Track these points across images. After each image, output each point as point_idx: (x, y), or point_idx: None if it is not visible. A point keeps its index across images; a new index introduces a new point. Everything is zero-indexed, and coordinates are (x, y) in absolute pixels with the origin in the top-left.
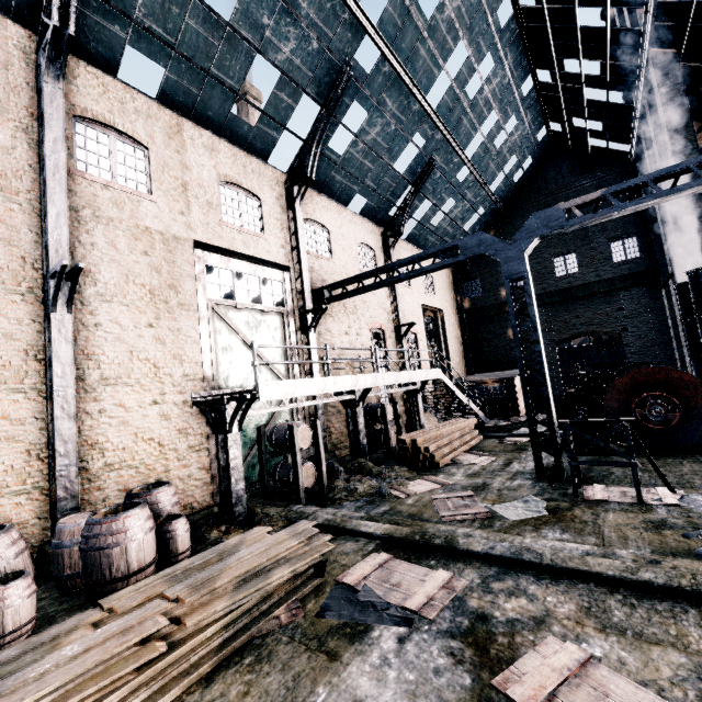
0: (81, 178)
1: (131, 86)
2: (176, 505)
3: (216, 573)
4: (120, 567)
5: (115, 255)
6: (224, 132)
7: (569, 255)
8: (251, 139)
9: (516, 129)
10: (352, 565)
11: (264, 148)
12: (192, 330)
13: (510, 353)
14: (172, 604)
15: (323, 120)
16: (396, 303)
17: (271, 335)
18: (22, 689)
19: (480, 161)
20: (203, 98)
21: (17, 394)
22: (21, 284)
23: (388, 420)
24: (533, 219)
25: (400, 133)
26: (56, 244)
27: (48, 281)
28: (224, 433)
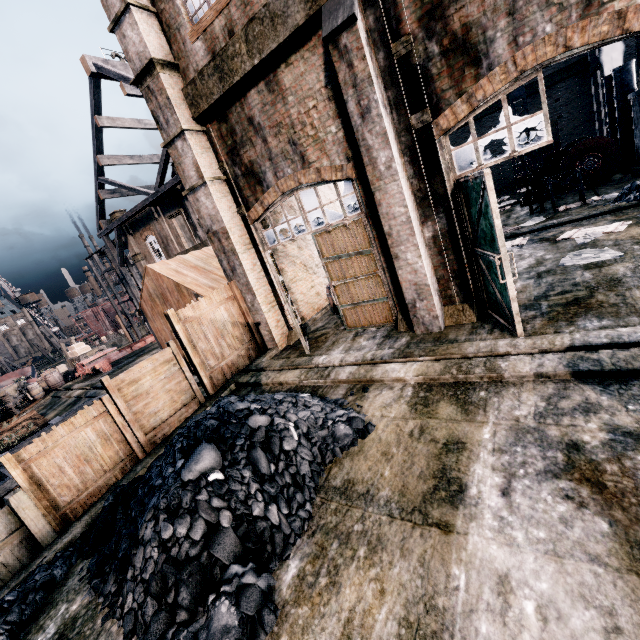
0: None
1: None
2: None
3: None
4: None
5: None
6: None
7: None
8: None
9: None
10: None
11: None
12: None
13: None
14: None
15: None
16: None
17: None
18: None
19: None
20: None
21: None
22: None
23: None
24: None
25: None
26: None
27: None
28: None
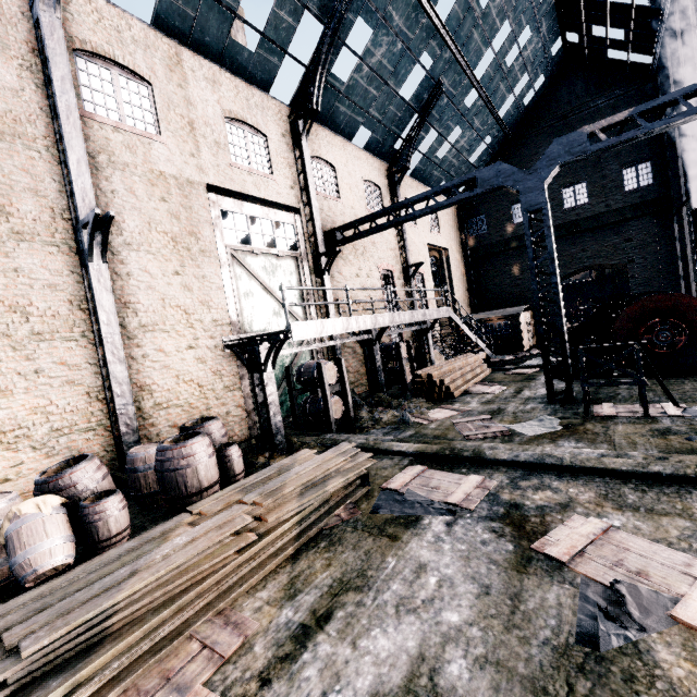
0: (91, 120)
1: (124, 10)
2: (225, 435)
3: (280, 484)
4: (193, 484)
5: (135, 202)
6: (223, 60)
7: (579, 184)
8: (252, 68)
9: (529, 43)
10: (392, 476)
11: (266, 78)
12: (215, 277)
13: (515, 291)
14: (252, 507)
15: (327, 41)
16: (403, 243)
17: (287, 279)
18: (154, 565)
19: (490, 83)
20: (200, 21)
21: (69, 342)
22: (54, 236)
23: (403, 358)
24: (555, 146)
25: (407, 53)
26: (81, 192)
27: (80, 231)
28: (259, 372)
